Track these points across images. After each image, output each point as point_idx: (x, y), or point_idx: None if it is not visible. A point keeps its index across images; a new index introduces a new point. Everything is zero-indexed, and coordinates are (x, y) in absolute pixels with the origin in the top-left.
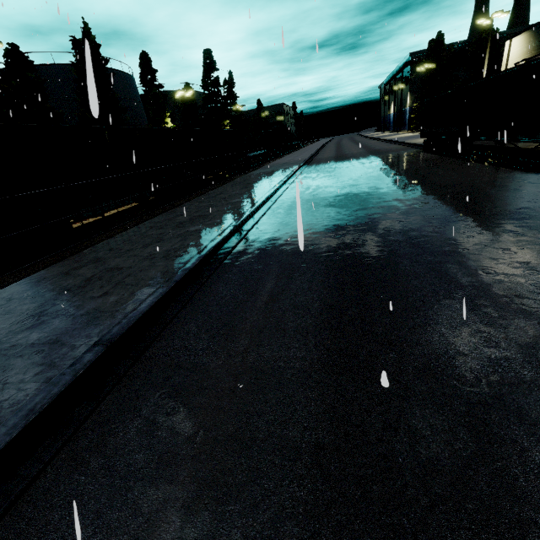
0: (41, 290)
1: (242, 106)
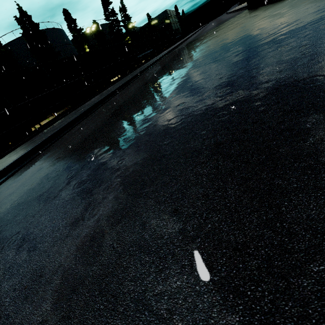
0: (3, 159)
1: (134, 23)
